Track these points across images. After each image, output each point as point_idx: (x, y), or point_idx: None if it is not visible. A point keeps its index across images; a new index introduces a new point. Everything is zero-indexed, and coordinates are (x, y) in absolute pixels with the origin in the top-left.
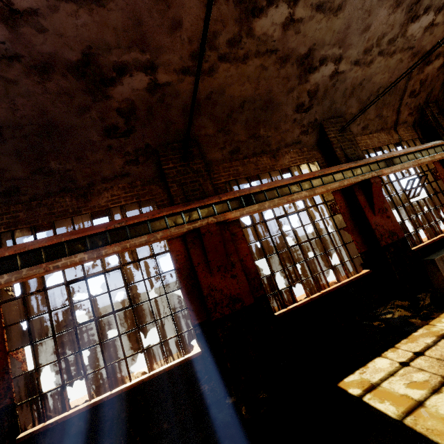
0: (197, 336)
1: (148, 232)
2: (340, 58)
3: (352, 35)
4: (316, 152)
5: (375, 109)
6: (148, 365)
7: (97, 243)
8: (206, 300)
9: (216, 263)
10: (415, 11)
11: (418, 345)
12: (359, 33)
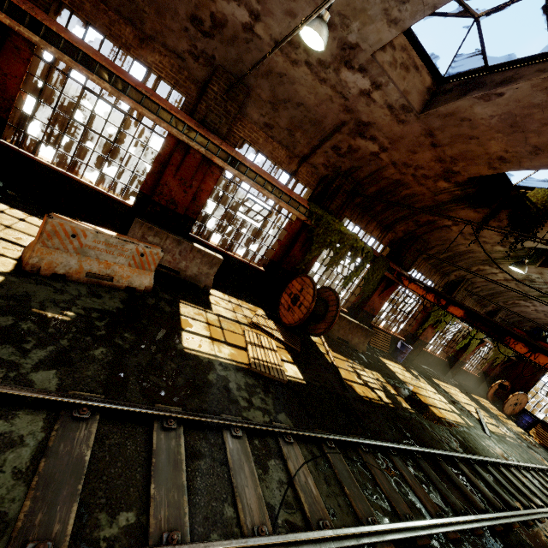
0: None
1: None
2: (259, 17)
3: (275, 3)
4: (194, 89)
5: (290, 121)
6: None
7: None
8: None
9: None
10: (350, 57)
11: (37, 223)
12: (283, 9)
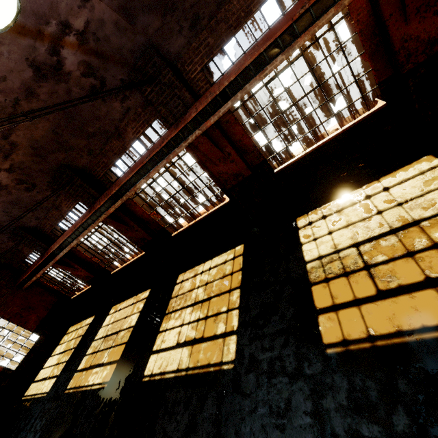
0: (381, 92)
1: (333, 3)
2: None
3: None
4: None
5: None
6: (339, 124)
7: (287, 41)
8: (397, 55)
9: (415, 5)
10: None
11: None
12: None
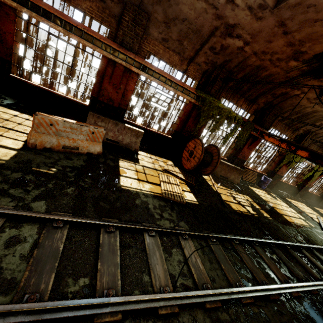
0: None
1: None
2: None
3: None
4: (114, 22)
5: (179, 34)
6: None
7: None
8: None
9: None
10: None
11: None
12: None
